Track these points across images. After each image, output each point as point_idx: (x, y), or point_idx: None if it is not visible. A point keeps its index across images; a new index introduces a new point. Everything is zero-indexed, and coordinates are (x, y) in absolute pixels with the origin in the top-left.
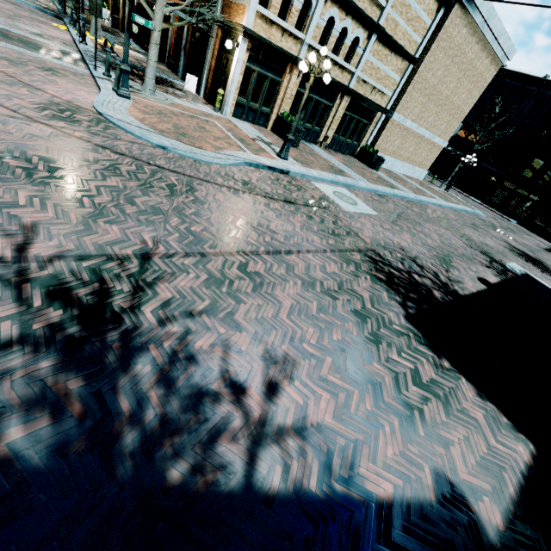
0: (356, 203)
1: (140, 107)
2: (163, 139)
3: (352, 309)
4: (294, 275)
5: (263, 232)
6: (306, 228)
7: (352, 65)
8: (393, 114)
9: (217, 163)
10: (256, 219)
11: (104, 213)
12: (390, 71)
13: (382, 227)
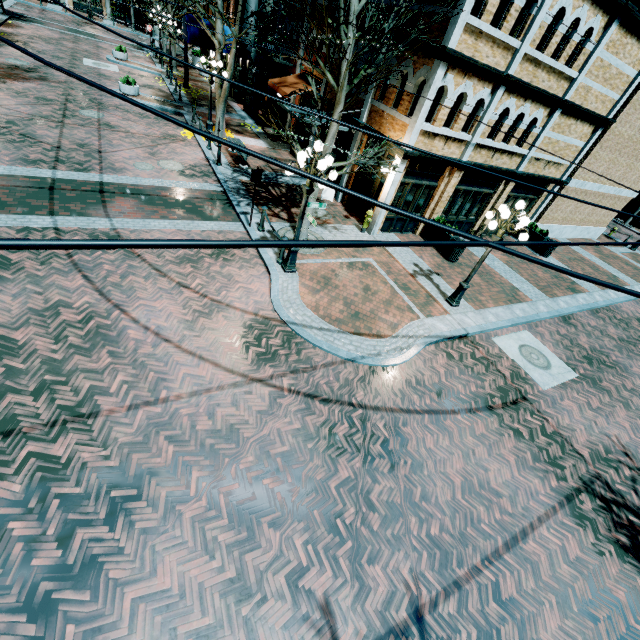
0: (549, 362)
1: (307, 281)
2: (346, 342)
3: (618, 636)
4: (543, 585)
5: (488, 501)
6: (521, 464)
7: (524, 147)
8: (569, 181)
9: (403, 362)
10: (474, 474)
11: (361, 544)
12: (572, 139)
13: (591, 408)
